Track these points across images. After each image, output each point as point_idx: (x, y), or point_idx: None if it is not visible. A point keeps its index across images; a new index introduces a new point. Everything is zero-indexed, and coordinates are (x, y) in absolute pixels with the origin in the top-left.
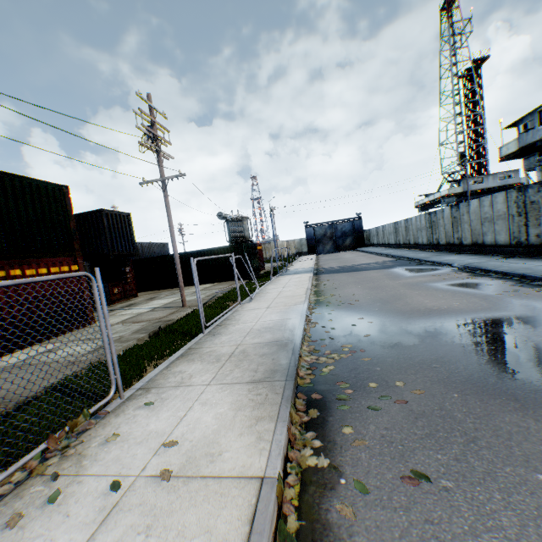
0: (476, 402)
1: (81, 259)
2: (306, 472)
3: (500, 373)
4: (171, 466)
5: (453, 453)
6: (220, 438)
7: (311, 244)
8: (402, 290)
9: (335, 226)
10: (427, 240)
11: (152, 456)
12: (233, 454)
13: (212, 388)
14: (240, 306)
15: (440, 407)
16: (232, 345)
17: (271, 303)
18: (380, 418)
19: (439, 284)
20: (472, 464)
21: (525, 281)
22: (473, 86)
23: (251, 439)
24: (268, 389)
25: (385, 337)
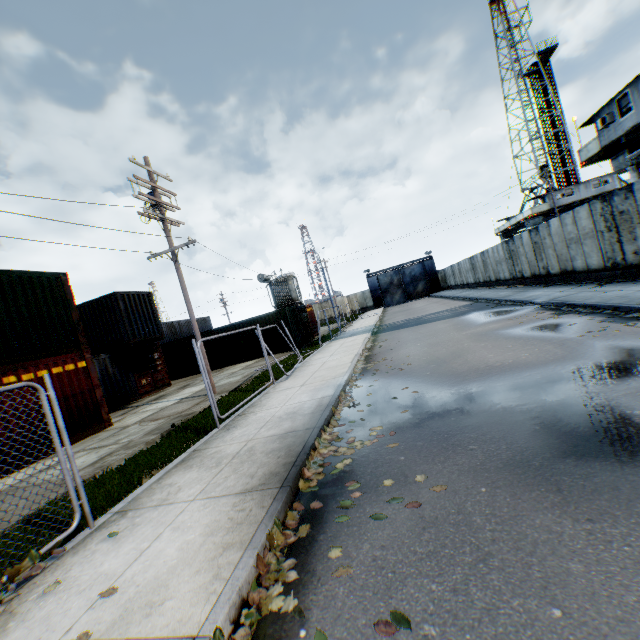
0: (506, 498)
1: (89, 353)
2: (264, 620)
3: (549, 452)
4: (100, 624)
5: (453, 580)
6: (172, 578)
7: (376, 296)
8: (467, 343)
9: (402, 271)
10: (509, 274)
11: (87, 610)
12: (176, 602)
13: (194, 504)
14: (273, 386)
15: (459, 509)
16: (242, 441)
17: (308, 379)
18: (380, 532)
19: (512, 330)
20: (473, 596)
21: (618, 314)
22: (543, 83)
23: (206, 578)
24: (255, 501)
25: (425, 411)
